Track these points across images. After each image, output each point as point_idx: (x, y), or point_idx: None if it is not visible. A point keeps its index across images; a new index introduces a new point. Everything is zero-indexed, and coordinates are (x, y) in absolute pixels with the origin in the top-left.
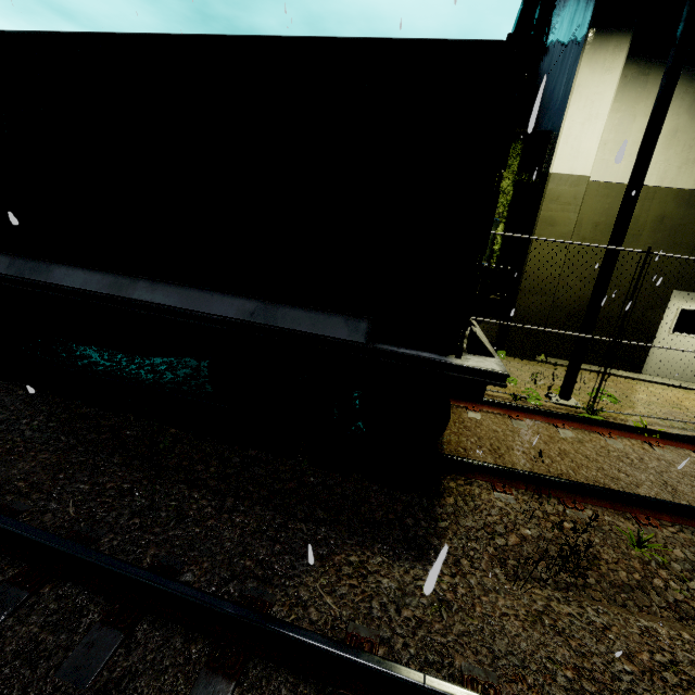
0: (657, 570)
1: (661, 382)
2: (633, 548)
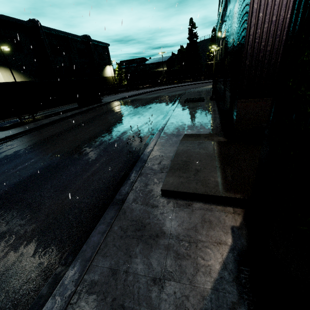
0: None
1: None
2: None
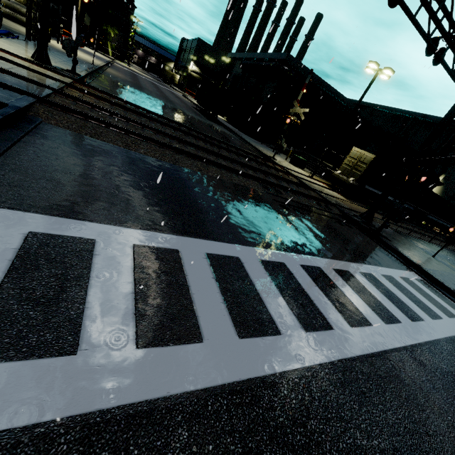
0: None
1: None
2: None
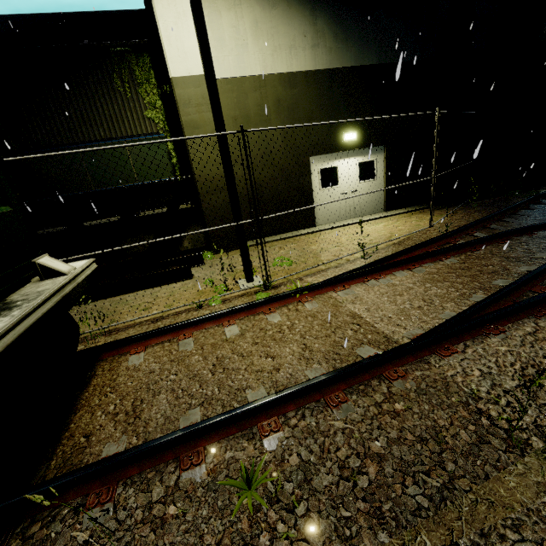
0: (269, 511)
1: (329, 228)
2: (248, 490)
